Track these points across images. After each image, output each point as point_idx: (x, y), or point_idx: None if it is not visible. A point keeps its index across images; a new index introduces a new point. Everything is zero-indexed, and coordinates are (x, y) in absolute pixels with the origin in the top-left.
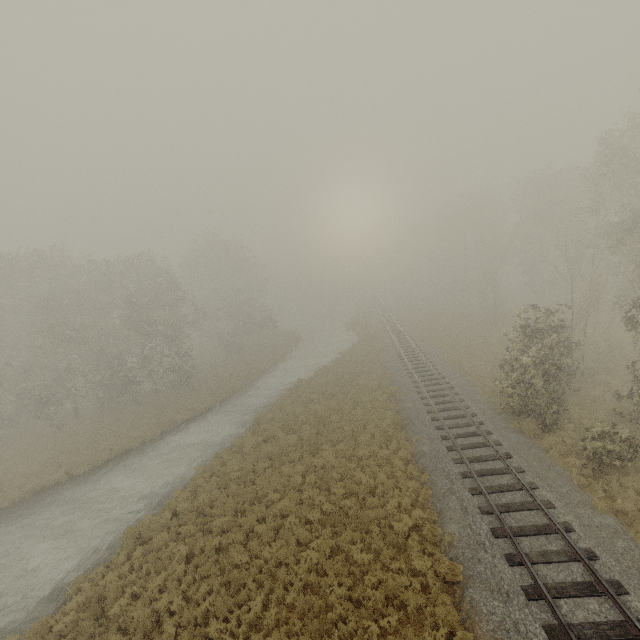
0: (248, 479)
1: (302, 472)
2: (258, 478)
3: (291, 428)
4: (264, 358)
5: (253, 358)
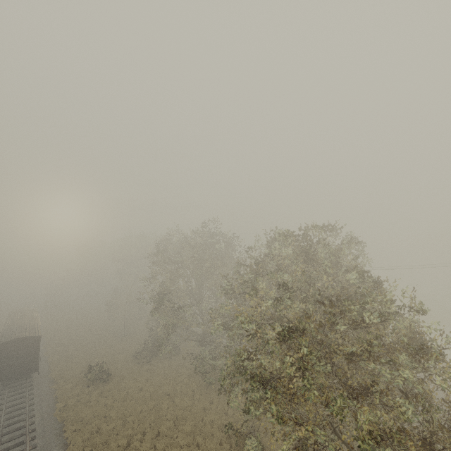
0: None
1: None
2: None
3: None
4: None
5: None
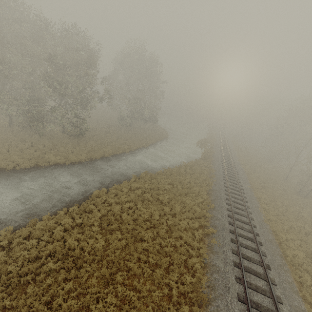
0: (22, 281)
1: (73, 311)
2: (29, 289)
3: (110, 223)
4: (138, 140)
5: (132, 136)
